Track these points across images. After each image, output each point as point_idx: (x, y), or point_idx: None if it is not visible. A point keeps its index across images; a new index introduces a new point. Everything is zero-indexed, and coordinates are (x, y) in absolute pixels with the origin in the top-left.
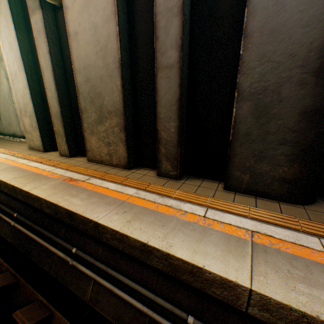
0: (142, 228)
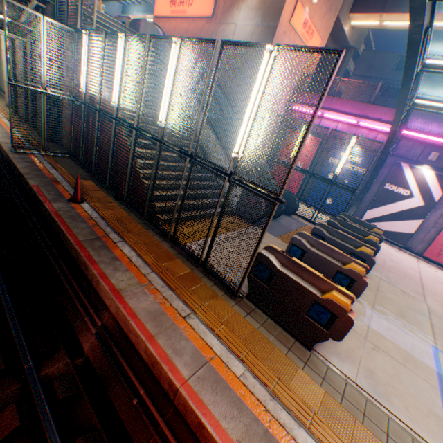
0: None
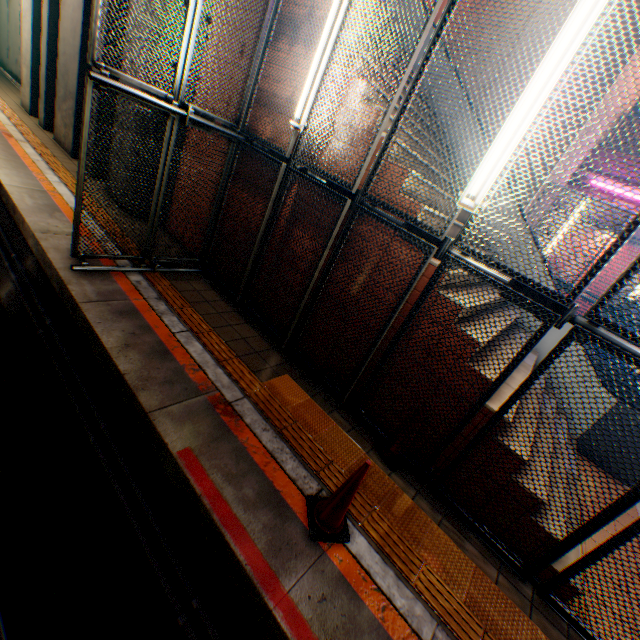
0: (1, 162)
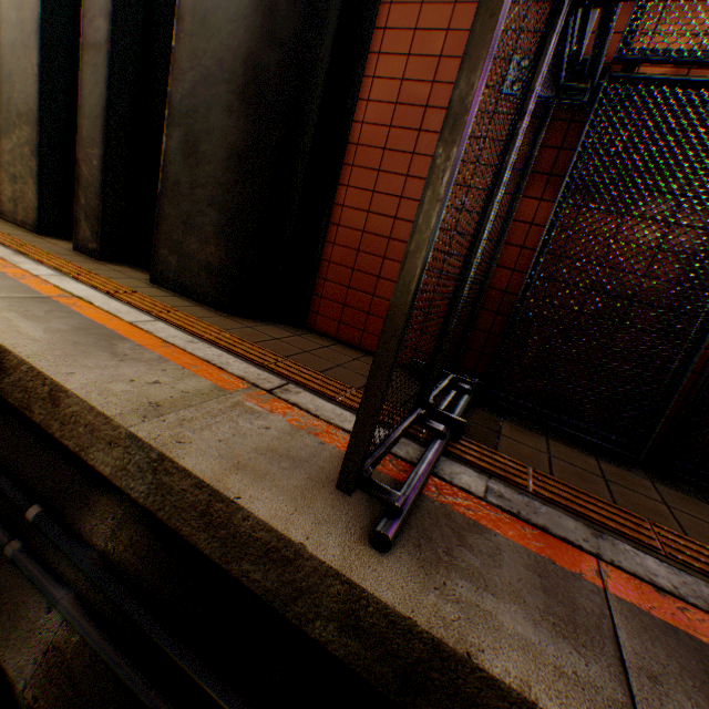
0: None
